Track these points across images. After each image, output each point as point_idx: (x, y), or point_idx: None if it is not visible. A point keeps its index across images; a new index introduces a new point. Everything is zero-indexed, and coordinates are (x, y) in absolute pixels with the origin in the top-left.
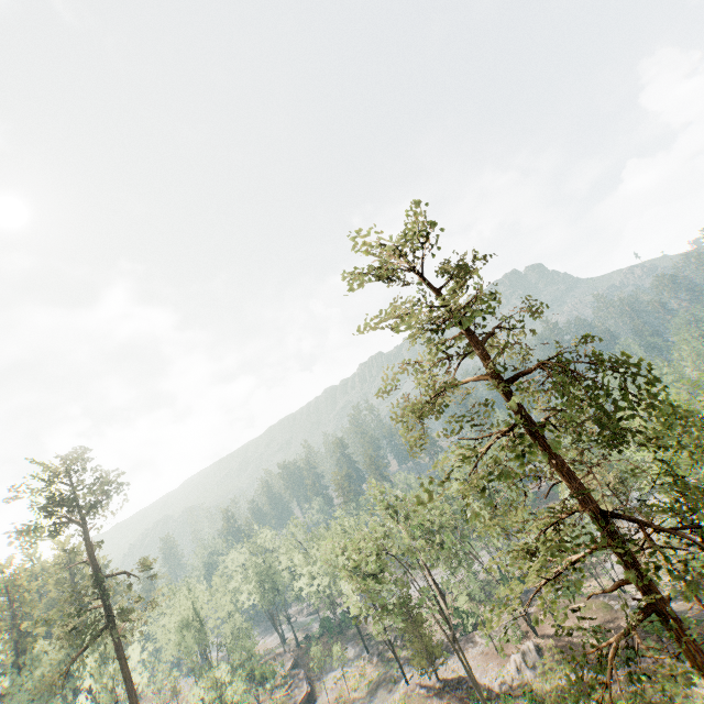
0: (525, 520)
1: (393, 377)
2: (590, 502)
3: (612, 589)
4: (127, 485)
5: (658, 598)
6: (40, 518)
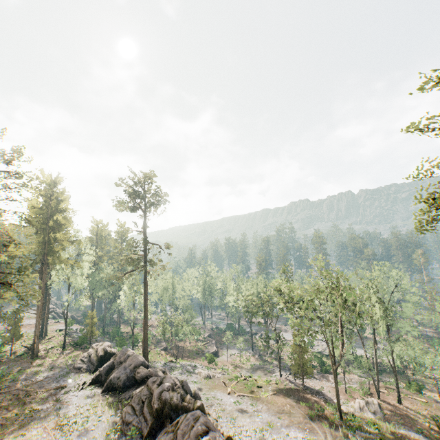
0: None
1: (436, 165)
2: None
3: None
4: (169, 202)
5: None
6: (130, 198)
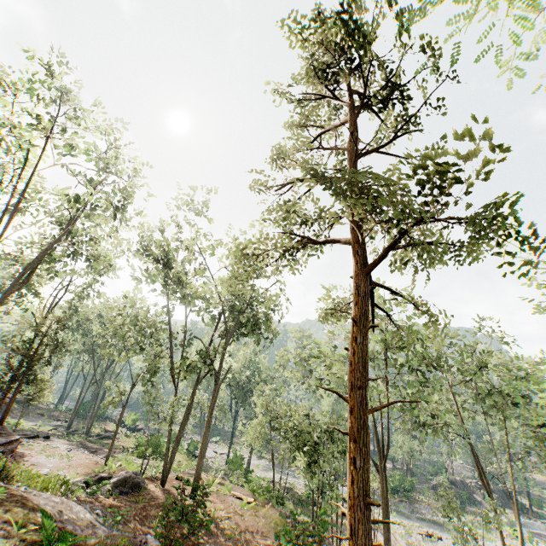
0: None
1: None
2: None
3: None
4: None
5: None
6: None
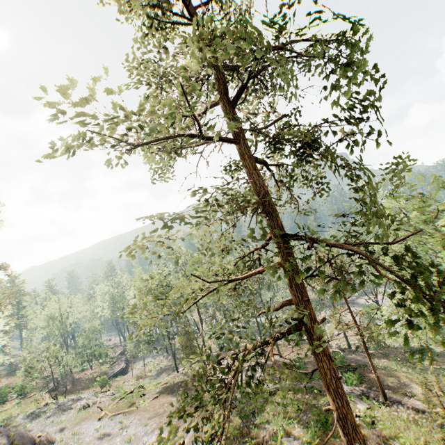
0: (228, 245)
1: None
2: (278, 223)
3: (278, 307)
4: None
5: (312, 319)
6: None
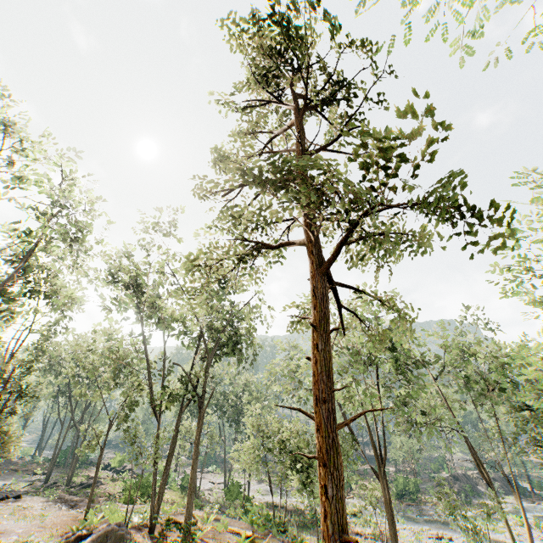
0: None
1: None
2: None
3: None
4: None
5: None
6: None
